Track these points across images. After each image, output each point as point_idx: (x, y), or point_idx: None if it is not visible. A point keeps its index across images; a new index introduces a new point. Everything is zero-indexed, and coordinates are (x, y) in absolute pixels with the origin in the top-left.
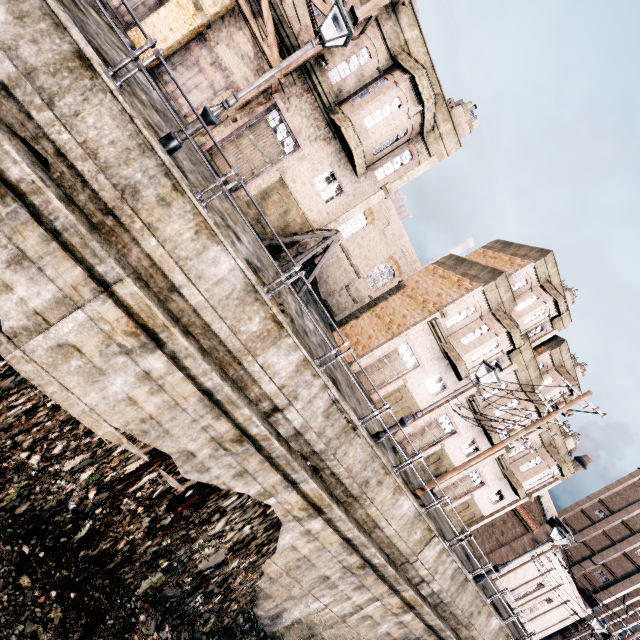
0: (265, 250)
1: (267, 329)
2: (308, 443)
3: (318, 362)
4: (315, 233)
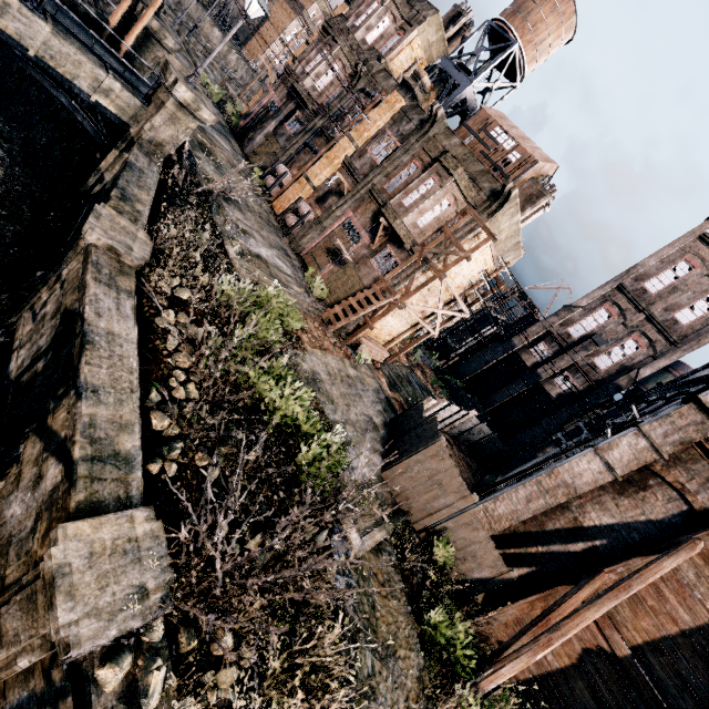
0: (224, 28)
1: (229, 49)
2: (244, 82)
3: (241, 58)
4: (224, 2)
